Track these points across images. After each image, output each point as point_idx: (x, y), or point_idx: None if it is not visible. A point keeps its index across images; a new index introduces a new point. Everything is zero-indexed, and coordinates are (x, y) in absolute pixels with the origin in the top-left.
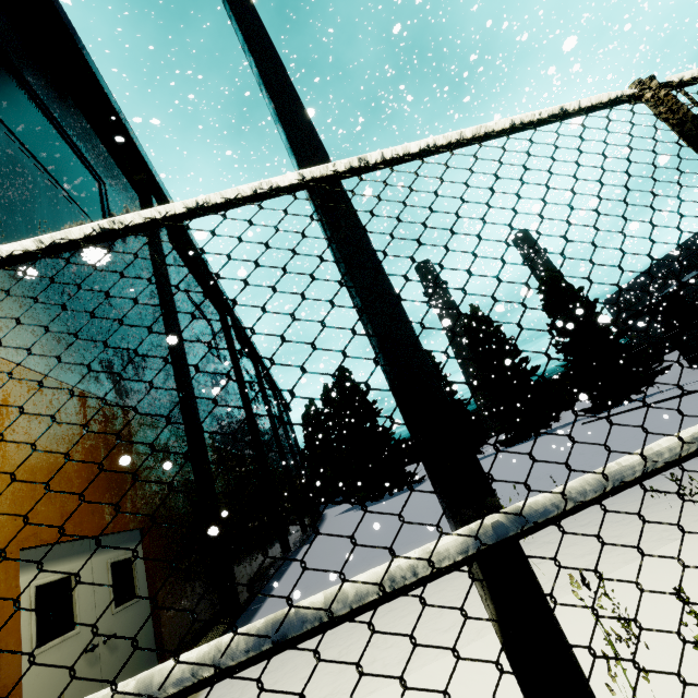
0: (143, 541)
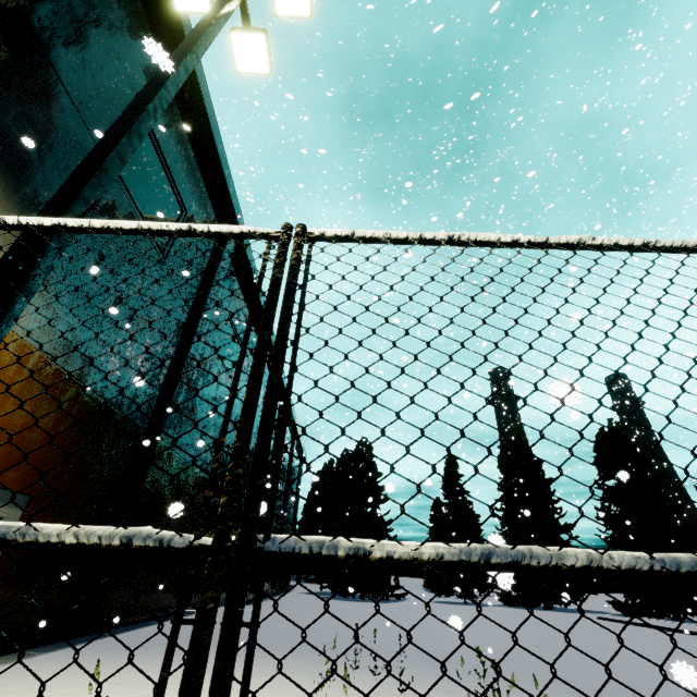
0: (26, 508)
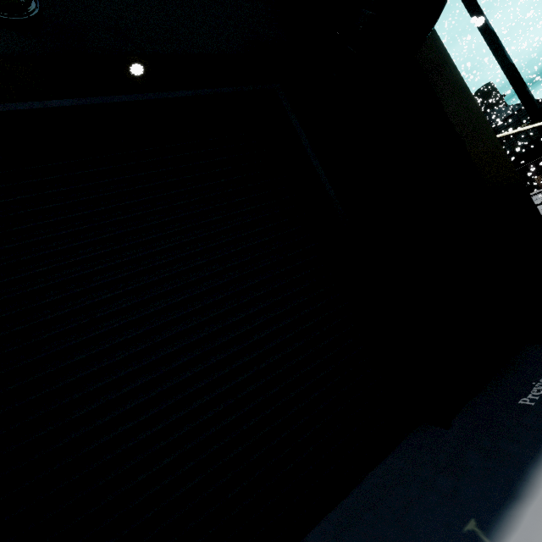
0: None
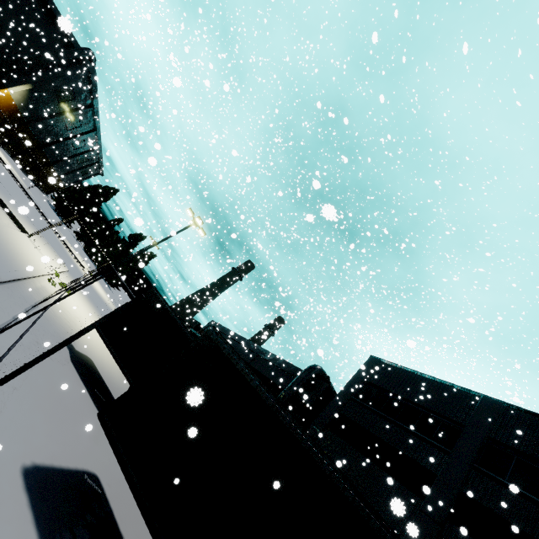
0: None
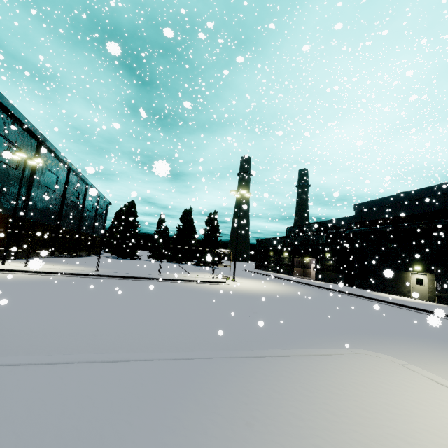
0: None
